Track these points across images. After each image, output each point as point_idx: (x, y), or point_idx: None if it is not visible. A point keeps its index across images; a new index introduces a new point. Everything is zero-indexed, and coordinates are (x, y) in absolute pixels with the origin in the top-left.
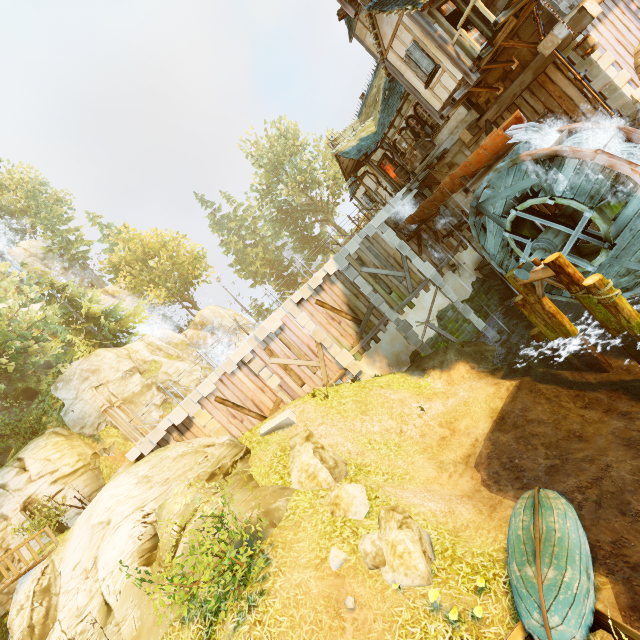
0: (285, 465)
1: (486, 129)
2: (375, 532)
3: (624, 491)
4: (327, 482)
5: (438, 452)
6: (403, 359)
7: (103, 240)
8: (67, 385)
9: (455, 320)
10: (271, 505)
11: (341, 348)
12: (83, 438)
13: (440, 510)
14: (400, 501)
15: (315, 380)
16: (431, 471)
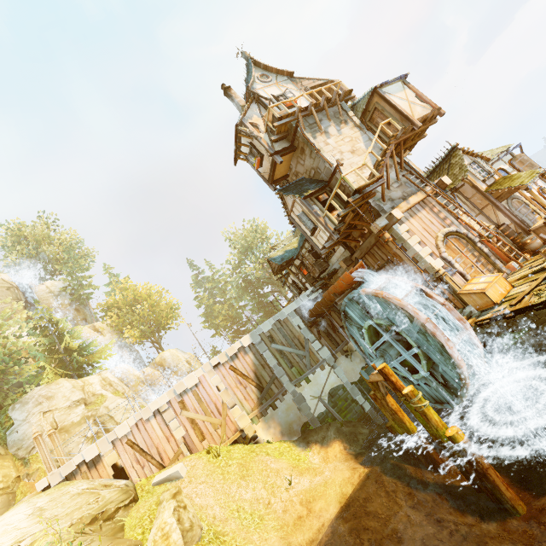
0: (152, 520)
1: (355, 263)
2: None
3: None
4: (176, 545)
5: (291, 532)
6: (295, 428)
7: (109, 285)
8: (23, 407)
9: (345, 399)
10: None
11: (243, 410)
12: (15, 459)
13: None
14: None
15: (215, 437)
16: None
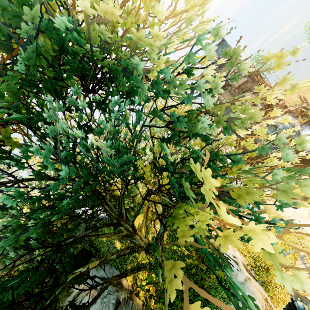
0: None
1: None
2: None
3: None
4: None
5: None
6: None
7: None
8: None
9: None
10: None
11: None
12: None
13: None
14: None
15: None
16: None
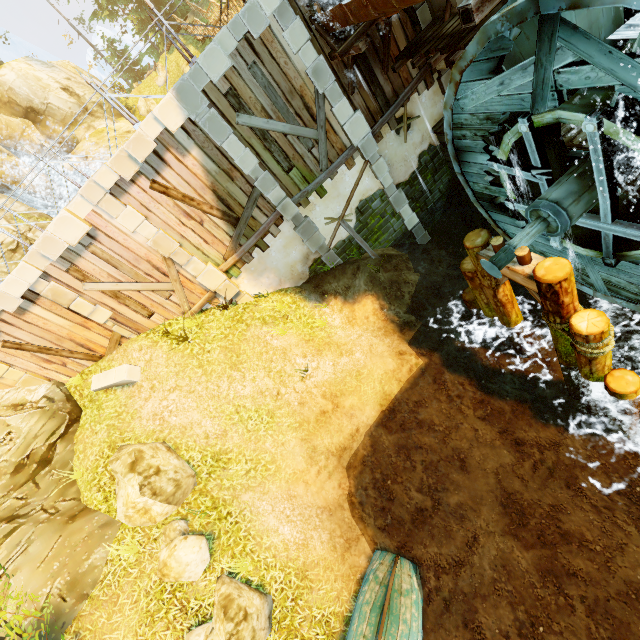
0: (113, 476)
1: None
2: (203, 629)
3: (477, 595)
4: (164, 514)
5: (314, 431)
6: (300, 271)
7: None
8: None
9: (381, 214)
10: (81, 567)
11: (207, 261)
12: None
13: (294, 541)
14: (254, 523)
15: (169, 307)
16: (300, 461)
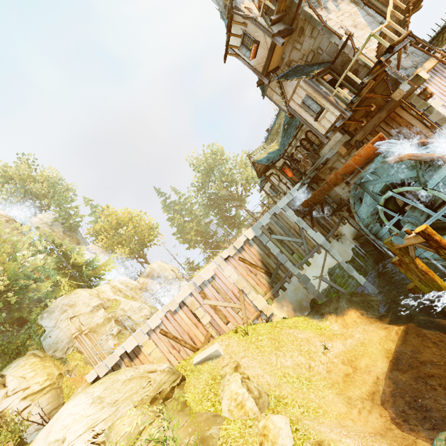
0: (216, 393)
1: (356, 145)
2: None
3: None
4: (253, 412)
5: (344, 388)
6: (304, 305)
7: (91, 215)
8: (50, 315)
9: (342, 276)
10: (206, 432)
11: (257, 294)
12: (54, 360)
13: None
14: (319, 435)
15: (237, 319)
16: (341, 406)
